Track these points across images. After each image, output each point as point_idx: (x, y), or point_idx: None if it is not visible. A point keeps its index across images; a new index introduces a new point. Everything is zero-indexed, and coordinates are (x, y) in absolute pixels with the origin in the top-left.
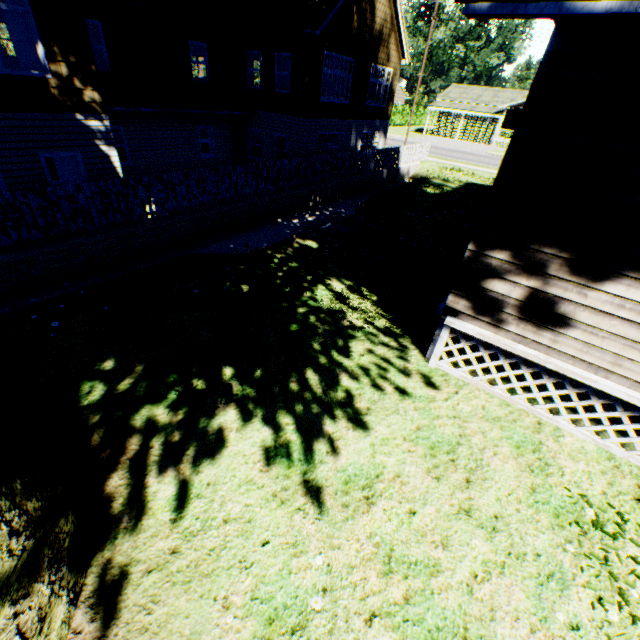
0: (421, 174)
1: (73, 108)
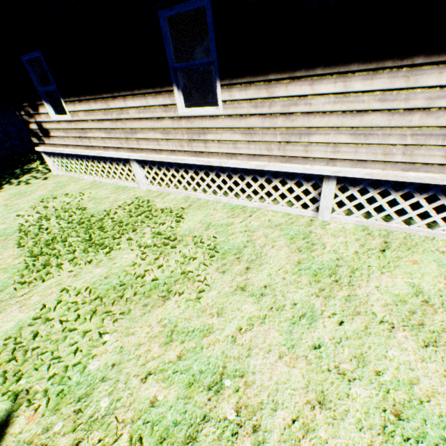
0: None
1: None
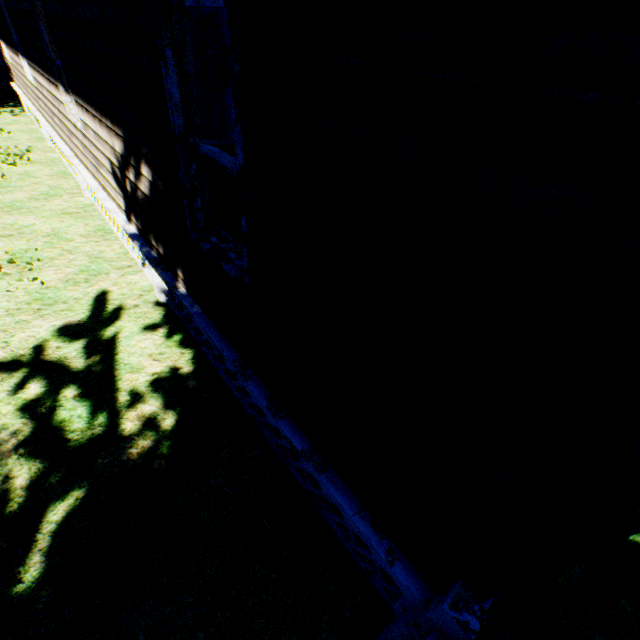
0: None
1: None
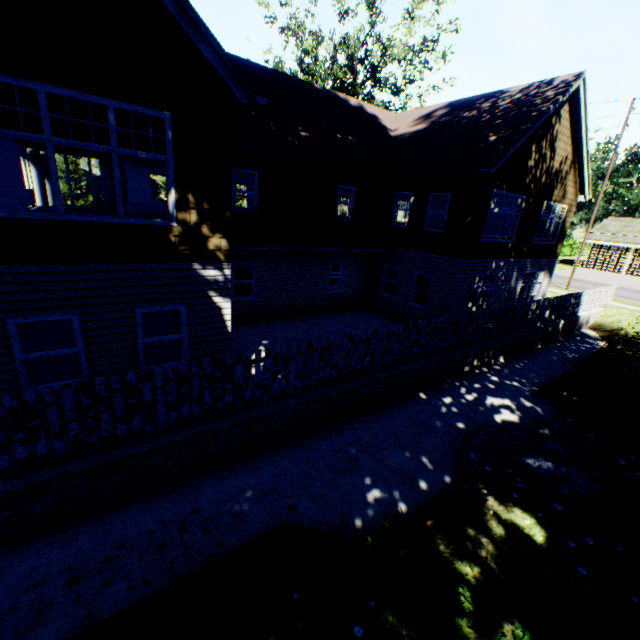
0: (608, 324)
1: (192, 256)
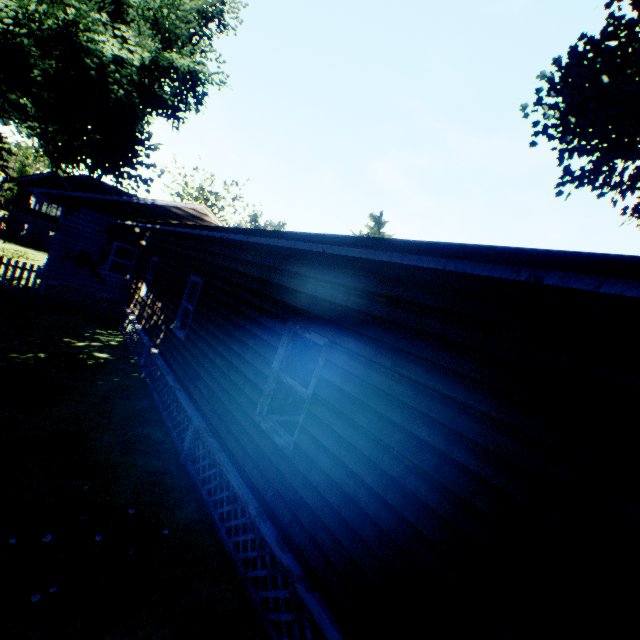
0: None
1: None
